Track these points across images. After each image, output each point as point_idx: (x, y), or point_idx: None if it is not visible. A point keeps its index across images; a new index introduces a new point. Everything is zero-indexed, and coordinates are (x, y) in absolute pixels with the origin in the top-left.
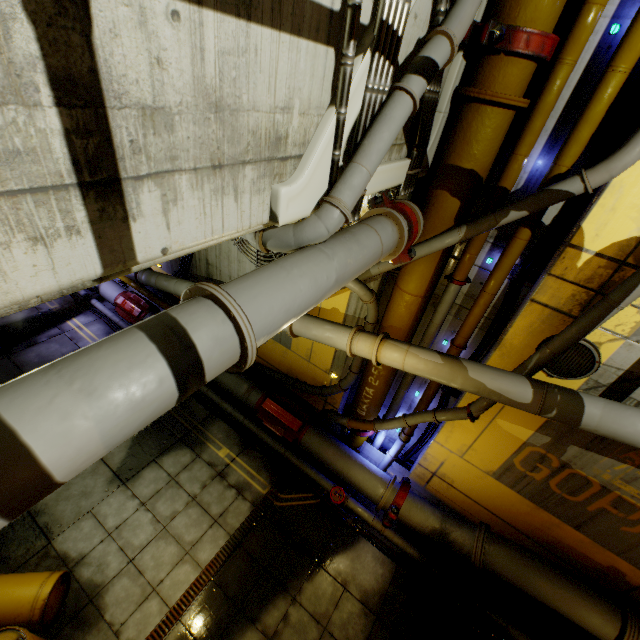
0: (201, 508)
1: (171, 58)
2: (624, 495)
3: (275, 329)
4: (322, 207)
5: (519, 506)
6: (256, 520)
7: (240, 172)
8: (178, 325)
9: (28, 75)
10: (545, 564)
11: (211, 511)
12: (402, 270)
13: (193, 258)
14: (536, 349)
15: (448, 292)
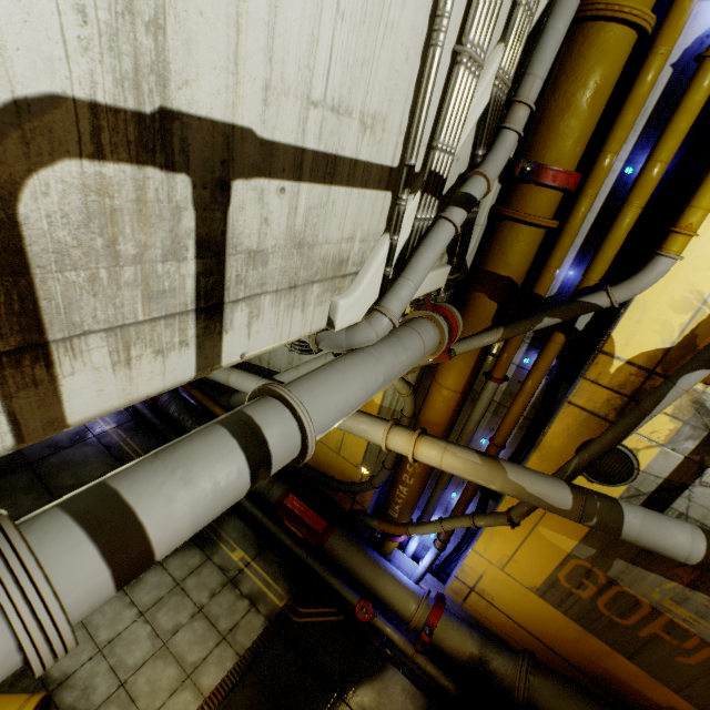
0: (208, 621)
1: (274, 217)
2: (676, 618)
3: (329, 427)
4: (373, 314)
5: (566, 630)
6: (270, 638)
7: (309, 289)
8: (254, 423)
9: (184, 241)
10: (596, 701)
11: (219, 625)
12: (441, 365)
13: None
14: (575, 452)
15: (486, 389)
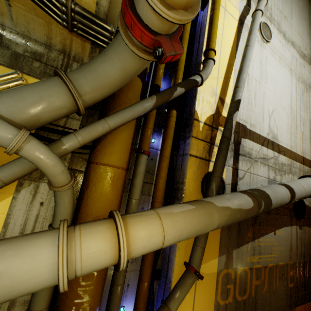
0: None
1: None
2: (256, 265)
3: None
4: None
5: None
6: None
7: None
8: None
9: None
10: None
11: None
12: (100, 144)
13: None
14: (201, 188)
15: (141, 163)
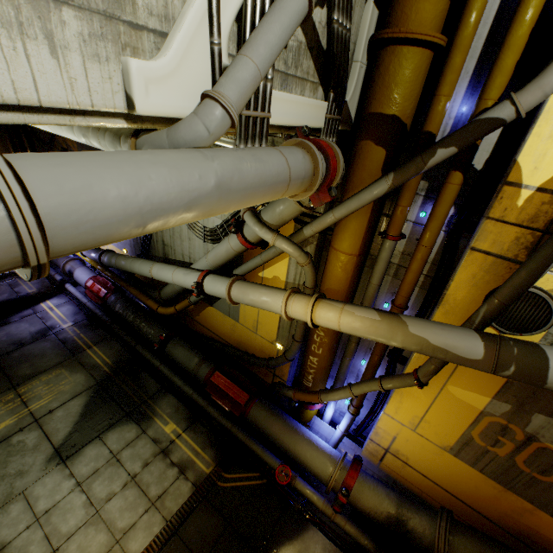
0: (139, 489)
1: None
2: None
3: (101, 220)
4: (200, 103)
5: (484, 488)
6: (196, 503)
7: (52, 12)
8: None
9: None
10: None
11: (149, 492)
12: (335, 229)
13: (152, 240)
14: (482, 303)
15: (383, 249)
